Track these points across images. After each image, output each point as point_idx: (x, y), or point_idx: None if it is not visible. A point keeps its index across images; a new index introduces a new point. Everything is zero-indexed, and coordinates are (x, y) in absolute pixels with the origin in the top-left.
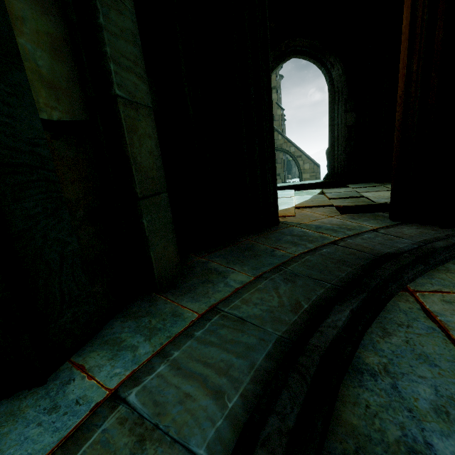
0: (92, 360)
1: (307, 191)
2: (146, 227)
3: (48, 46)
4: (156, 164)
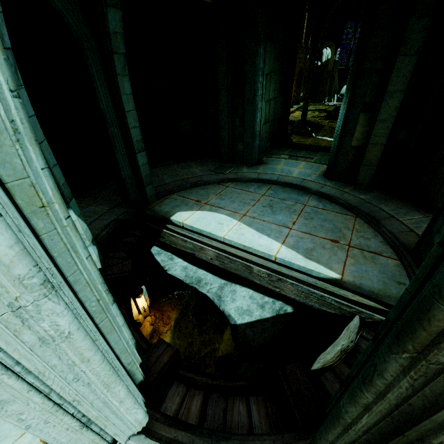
0: (332, 183)
1: None
2: (360, 171)
3: (361, 133)
4: (375, 159)
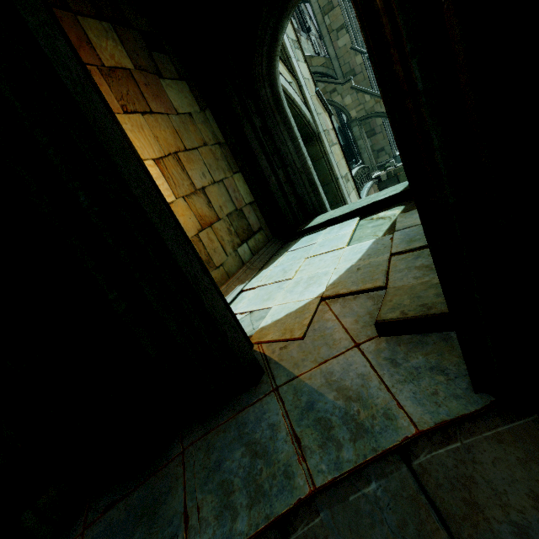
0: None
1: (378, 217)
2: None
3: None
4: None
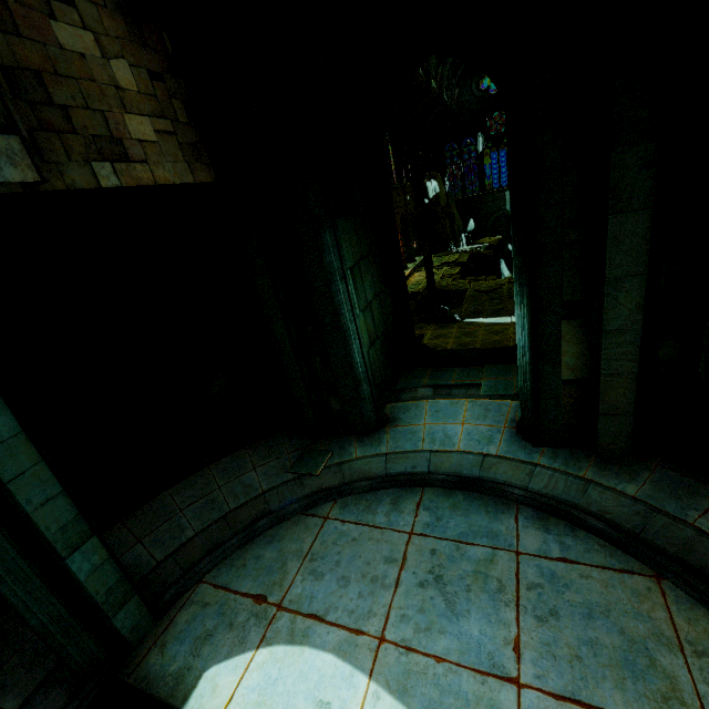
0: (546, 453)
1: None
2: (599, 427)
3: (576, 356)
4: (625, 401)
